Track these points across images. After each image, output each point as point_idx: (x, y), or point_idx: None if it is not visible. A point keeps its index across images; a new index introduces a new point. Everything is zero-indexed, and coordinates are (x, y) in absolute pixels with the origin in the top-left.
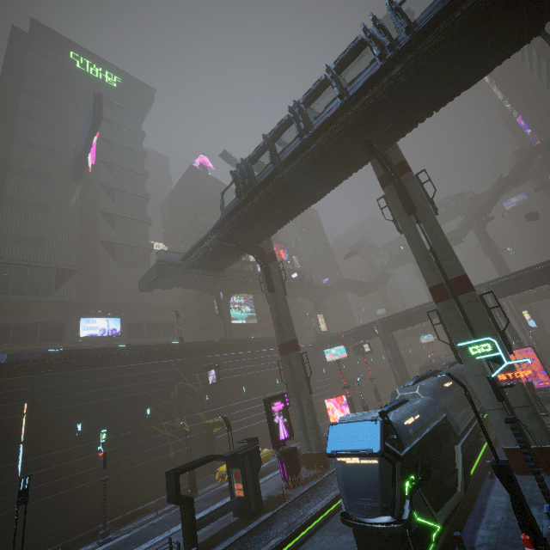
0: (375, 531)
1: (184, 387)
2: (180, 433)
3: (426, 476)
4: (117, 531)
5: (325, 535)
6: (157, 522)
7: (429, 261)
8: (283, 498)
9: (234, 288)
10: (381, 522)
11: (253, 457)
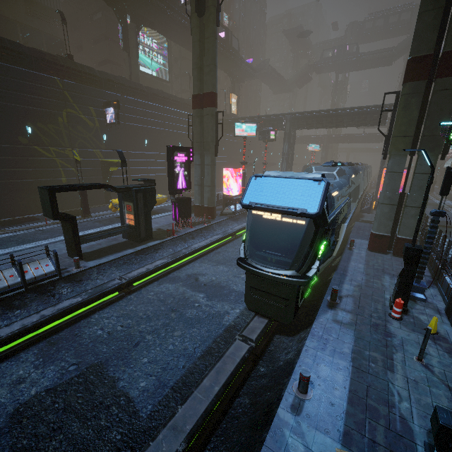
0: (275, 280)
1: (75, 116)
2: (72, 163)
3: (330, 243)
4: (1, 229)
5: (204, 263)
6: (45, 230)
7: (438, 15)
8: (171, 233)
9: (146, 15)
10: (285, 275)
11: (148, 196)
